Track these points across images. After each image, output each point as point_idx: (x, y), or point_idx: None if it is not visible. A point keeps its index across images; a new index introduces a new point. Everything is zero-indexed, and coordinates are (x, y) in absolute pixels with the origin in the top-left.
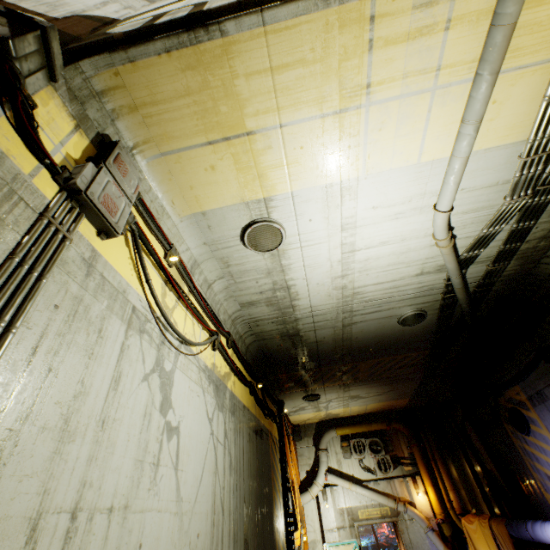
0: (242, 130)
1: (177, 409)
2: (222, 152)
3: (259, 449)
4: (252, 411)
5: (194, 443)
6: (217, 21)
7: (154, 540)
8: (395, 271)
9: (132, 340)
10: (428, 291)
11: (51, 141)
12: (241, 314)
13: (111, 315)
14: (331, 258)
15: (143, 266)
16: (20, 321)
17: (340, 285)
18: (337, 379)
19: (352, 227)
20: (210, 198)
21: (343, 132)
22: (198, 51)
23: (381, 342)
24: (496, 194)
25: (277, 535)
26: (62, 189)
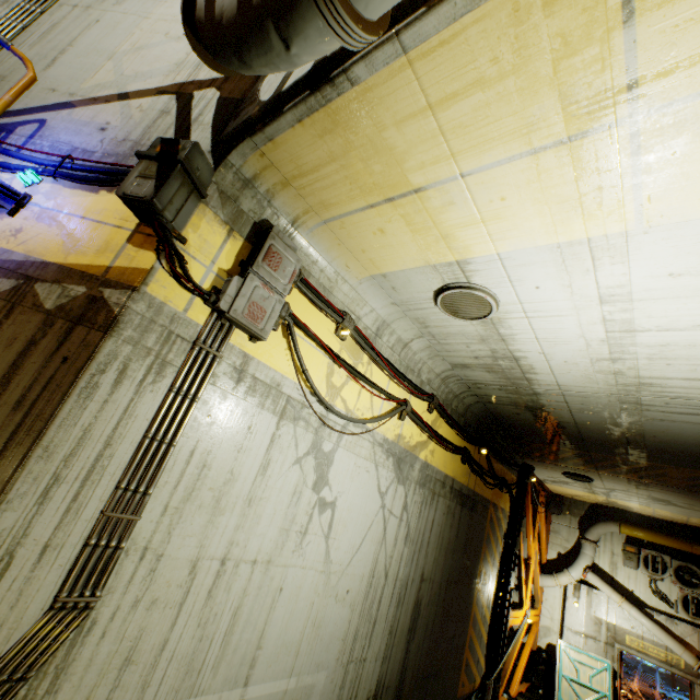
0: (407, 187)
1: (335, 486)
2: (388, 214)
3: (463, 521)
4: (460, 480)
5: (354, 516)
6: (342, 69)
7: (295, 587)
8: None
9: (285, 429)
10: None
11: (203, 265)
12: (454, 374)
13: (262, 412)
14: (585, 335)
15: (298, 358)
16: (179, 437)
17: (610, 370)
18: (621, 471)
19: (624, 299)
20: (386, 260)
21: (581, 169)
22: (330, 112)
23: None
24: None
25: (474, 609)
26: (213, 310)
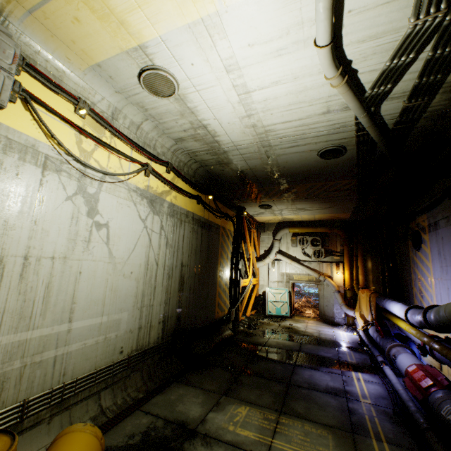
0: None
1: (105, 215)
2: (74, 2)
3: (204, 236)
4: (198, 214)
5: (125, 232)
6: None
7: (91, 271)
8: (299, 111)
9: (50, 177)
10: (341, 129)
11: None
12: (179, 148)
13: (24, 164)
14: (230, 100)
15: (44, 126)
16: None
17: (250, 124)
18: (281, 196)
19: (236, 68)
20: (94, 50)
21: None
22: None
23: (308, 171)
24: (400, 12)
25: (219, 279)
26: None
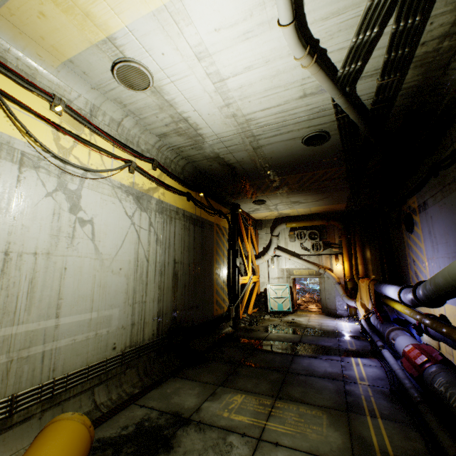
0: None
1: (89, 211)
2: None
3: (197, 233)
4: (189, 211)
5: (112, 229)
6: None
7: (77, 267)
8: (276, 96)
9: (28, 174)
10: (321, 113)
11: None
12: (164, 144)
13: None
14: (206, 89)
15: (18, 122)
16: None
17: (230, 114)
18: (273, 190)
19: (207, 55)
20: (64, 45)
21: None
22: None
23: (296, 161)
24: None
25: (215, 276)
26: None
